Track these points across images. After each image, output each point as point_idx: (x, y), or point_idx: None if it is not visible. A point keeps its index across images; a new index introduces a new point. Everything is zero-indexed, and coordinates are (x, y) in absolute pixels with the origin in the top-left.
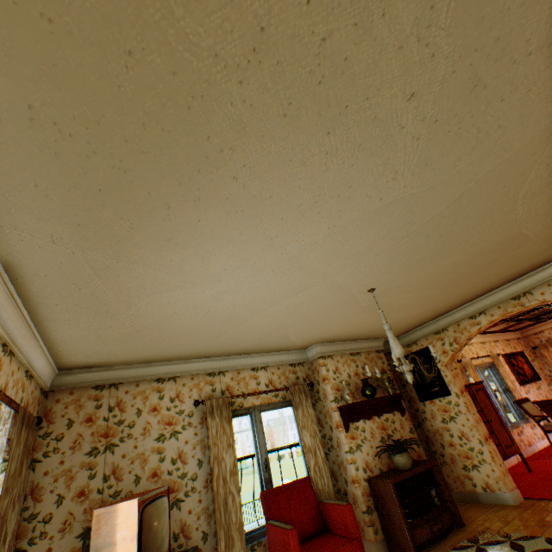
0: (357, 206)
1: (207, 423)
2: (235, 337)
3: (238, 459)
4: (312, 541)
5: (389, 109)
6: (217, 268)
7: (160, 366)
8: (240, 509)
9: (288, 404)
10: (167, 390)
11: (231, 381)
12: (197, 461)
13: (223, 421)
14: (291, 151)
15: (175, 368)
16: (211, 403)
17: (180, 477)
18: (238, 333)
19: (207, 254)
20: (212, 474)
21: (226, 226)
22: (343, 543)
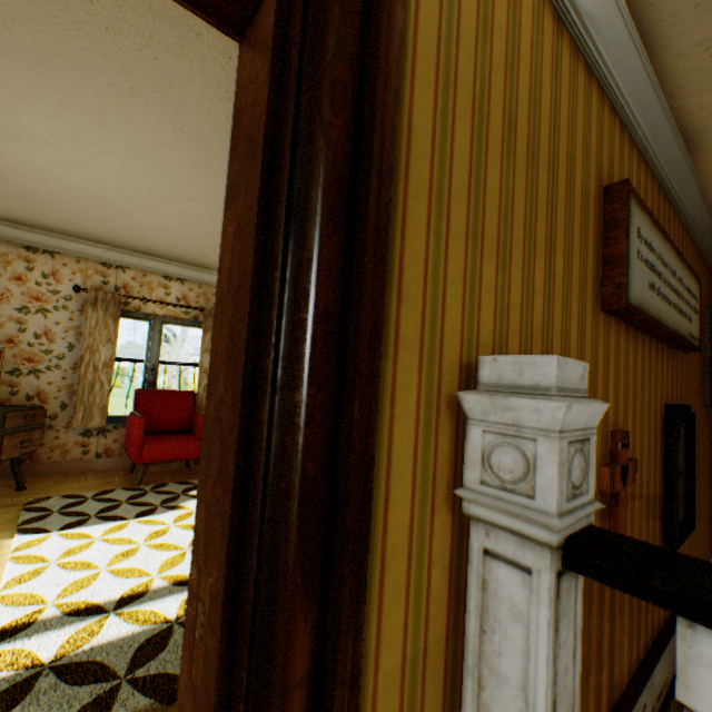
0: (200, 117)
1: (87, 313)
2: (130, 231)
3: (133, 360)
4: (171, 435)
5: (165, 3)
6: (39, 128)
7: (32, 233)
8: (108, 396)
9: (201, 327)
10: (40, 264)
11: (132, 281)
12: (68, 345)
13: (108, 317)
14: (49, 5)
15: (55, 243)
16: (97, 295)
17: (44, 352)
18: (130, 227)
19: (10, 104)
20: (82, 360)
21: (14, 74)
22: (191, 440)
